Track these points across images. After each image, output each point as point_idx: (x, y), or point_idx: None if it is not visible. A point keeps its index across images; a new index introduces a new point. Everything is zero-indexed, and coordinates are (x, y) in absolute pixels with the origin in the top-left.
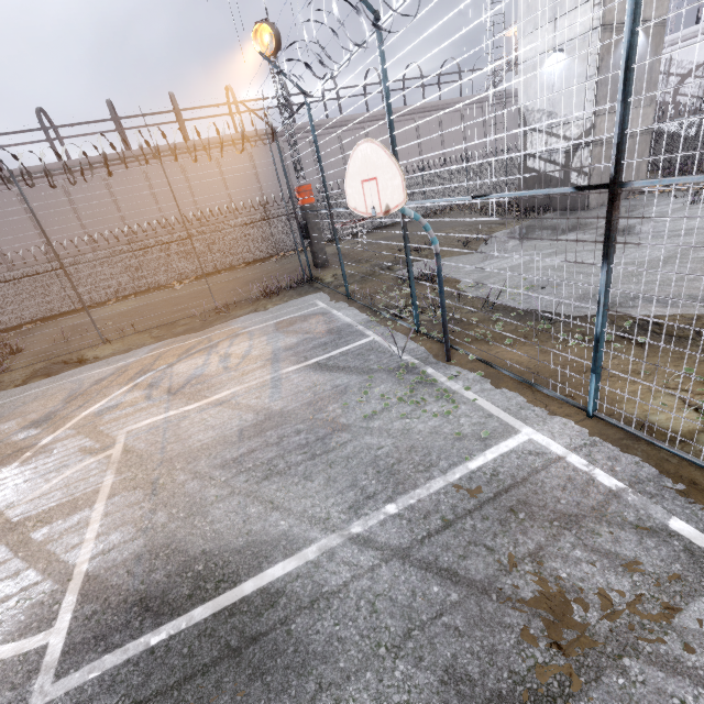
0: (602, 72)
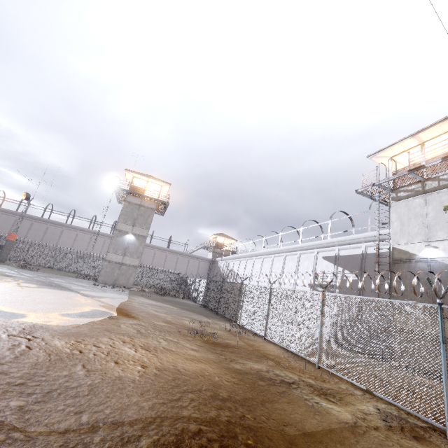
0: (113, 240)
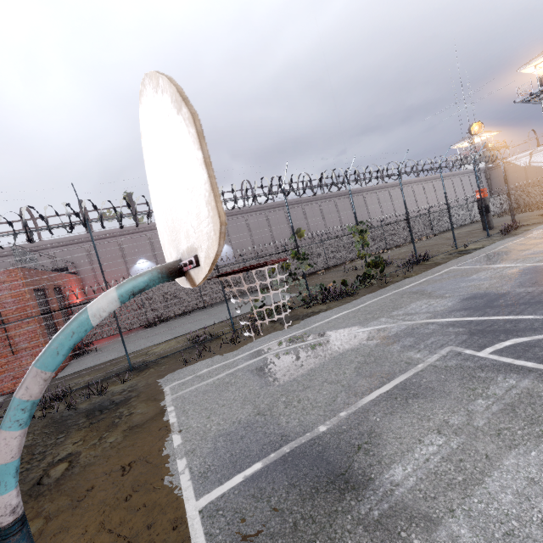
0: None
